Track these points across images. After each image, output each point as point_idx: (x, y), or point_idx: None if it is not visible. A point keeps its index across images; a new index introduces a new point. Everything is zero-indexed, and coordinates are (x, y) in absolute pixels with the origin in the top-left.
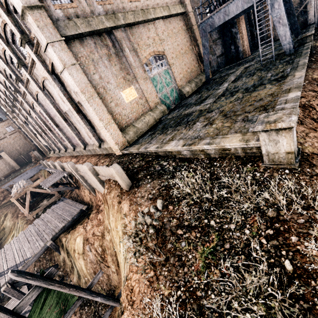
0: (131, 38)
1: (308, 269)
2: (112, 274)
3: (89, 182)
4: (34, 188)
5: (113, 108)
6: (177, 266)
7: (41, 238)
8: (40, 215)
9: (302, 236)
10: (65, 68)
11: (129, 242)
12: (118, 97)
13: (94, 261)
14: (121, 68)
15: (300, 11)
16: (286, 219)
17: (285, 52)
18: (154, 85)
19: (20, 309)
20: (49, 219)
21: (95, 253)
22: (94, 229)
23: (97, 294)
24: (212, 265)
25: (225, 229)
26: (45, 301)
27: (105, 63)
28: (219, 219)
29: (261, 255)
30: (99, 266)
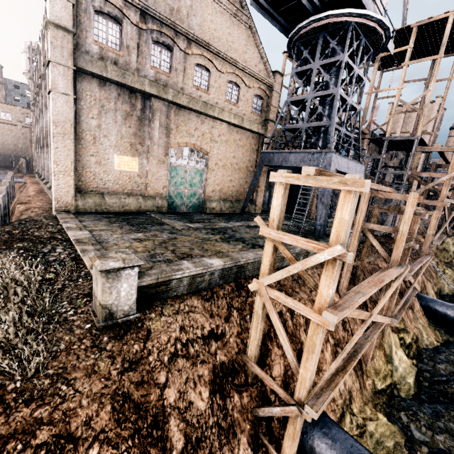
0: (172, 117)
1: None
2: None
3: None
4: None
5: (90, 162)
6: None
7: None
8: None
9: None
10: (52, 92)
11: None
12: (107, 157)
13: None
14: (136, 134)
15: None
16: None
17: (315, 232)
18: (171, 174)
19: None
20: None
21: None
22: None
23: None
24: None
25: None
26: None
27: (117, 117)
28: None
29: None
30: None
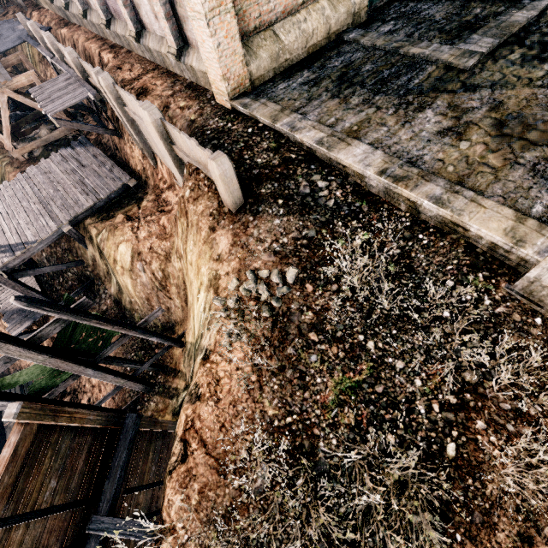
0: None
1: (475, 466)
2: (175, 308)
3: (144, 137)
4: (15, 91)
5: None
6: (295, 385)
7: (50, 214)
8: (38, 159)
9: (494, 427)
10: None
11: (222, 309)
12: None
13: (149, 285)
14: None
15: None
16: (487, 395)
17: None
18: None
19: (38, 340)
20: (59, 179)
21: (151, 276)
22: (153, 242)
23: (152, 334)
24: (348, 405)
25: (386, 364)
26: (75, 330)
27: None
28: (383, 344)
29: (422, 422)
30: (155, 293)
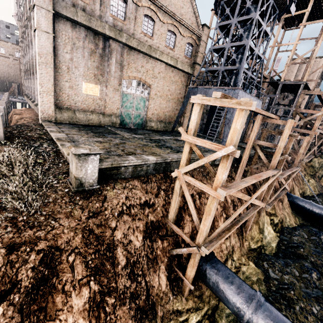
0: (125, 55)
1: None
2: None
3: None
4: None
5: (65, 86)
6: None
7: None
8: None
9: None
10: (37, 30)
11: None
12: (77, 83)
13: None
14: (98, 67)
15: (270, 135)
16: (7, 209)
17: None
18: (123, 100)
19: None
20: None
21: None
22: None
23: None
24: None
25: None
26: None
27: (84, 53)
28: None
29: None
30: None
